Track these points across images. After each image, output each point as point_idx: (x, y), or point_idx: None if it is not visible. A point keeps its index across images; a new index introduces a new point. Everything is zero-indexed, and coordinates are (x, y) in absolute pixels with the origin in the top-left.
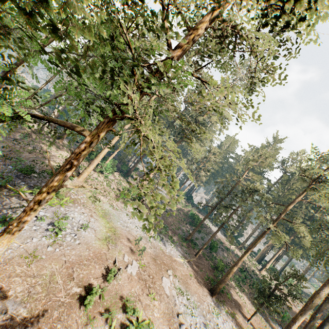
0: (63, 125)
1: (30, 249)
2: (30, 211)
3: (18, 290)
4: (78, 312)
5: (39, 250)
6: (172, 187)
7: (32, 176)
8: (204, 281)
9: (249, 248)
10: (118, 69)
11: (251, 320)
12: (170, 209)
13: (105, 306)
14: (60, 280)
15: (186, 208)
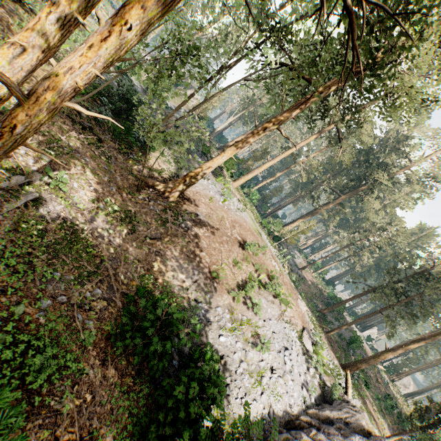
0: (304, 76)
1: (209, 195)
2: (256, 134)
3: (203, 210)
4: (238, 249)
5: (214, 199)
6: (416, 92)
7: (205, 159)
8: (335, 355)
9: (421, 338)
10: (405, 4)
11: (390, 439)
12: (304, 277)
13: (256, 263)
14: (228, 224)
15: (324, 289)
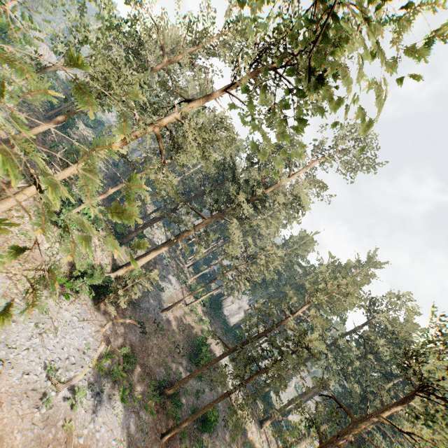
0: None
1: None
2: None
3: None
4: None
5: None
6: None
7: None
8: None
9: None
10: None
11: None
12: (169, 320)
13: None
14: None
15: (200, 324)
